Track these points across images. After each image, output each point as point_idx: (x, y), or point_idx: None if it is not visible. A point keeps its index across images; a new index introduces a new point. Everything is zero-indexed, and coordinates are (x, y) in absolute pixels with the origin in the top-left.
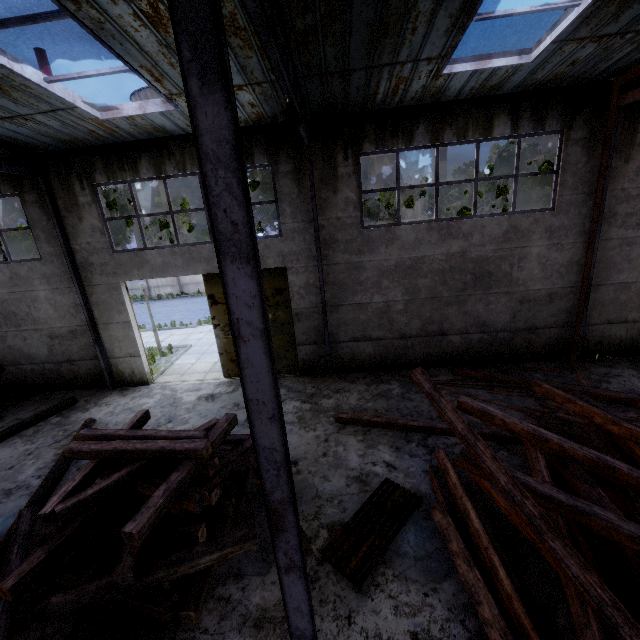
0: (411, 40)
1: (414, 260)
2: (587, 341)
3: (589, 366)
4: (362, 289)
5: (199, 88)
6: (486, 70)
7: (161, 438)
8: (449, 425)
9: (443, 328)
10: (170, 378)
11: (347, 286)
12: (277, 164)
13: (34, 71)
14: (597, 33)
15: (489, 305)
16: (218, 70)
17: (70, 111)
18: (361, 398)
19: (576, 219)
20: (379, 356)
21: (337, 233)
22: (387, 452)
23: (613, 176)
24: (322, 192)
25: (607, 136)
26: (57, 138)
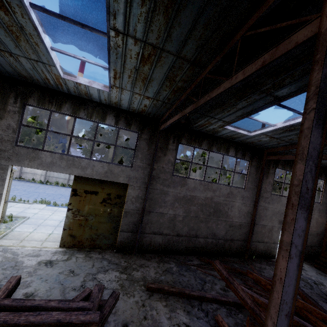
0: (225, 113)
1: (191, 196)
2: (251, 249)
3: (253, 262)
4: (165, 205)
5: (315, 124)
6: (236, 132)
7: (53, 309)
8: (241, 300)
9: (197, 233)
10: (10, 242)
11: (158, 202)
12: (142, 133)
13: (48, 41)
14: (272, 136)
15: (218, 225)
16: (323, 121)
17: (47, 65)
18: (157, 272)
19: (251, 195)
20: (164, 245)
21: (160, 174)
22: (183, 315)
23: (263, 182)
24: (159, 153)
25: (262, 167)
26: (18, 71)
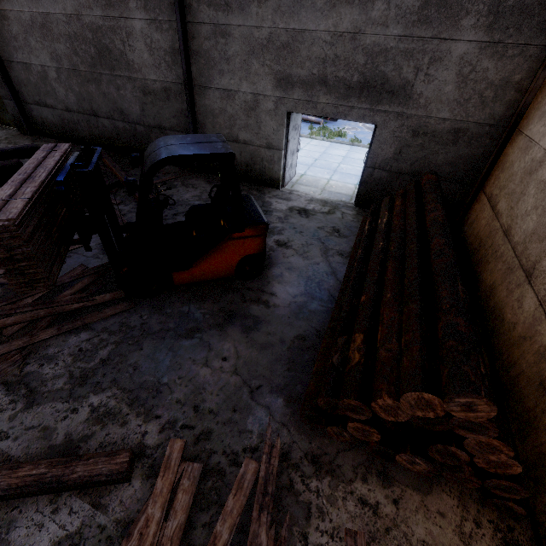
0: None
1: (43, 17)
2: None
3: (197, 178)
4: (19, 46)
5: None
6: None
7: None
8: None
9: (94, 108)
10: None
11: (7, 39)
12: None
13: None
14: None
15: (120, 90)
16: None
17: None
18: None
19: None
20: (60, 126)
21: None
22: None
23: None
24: None
25: None
26: None
